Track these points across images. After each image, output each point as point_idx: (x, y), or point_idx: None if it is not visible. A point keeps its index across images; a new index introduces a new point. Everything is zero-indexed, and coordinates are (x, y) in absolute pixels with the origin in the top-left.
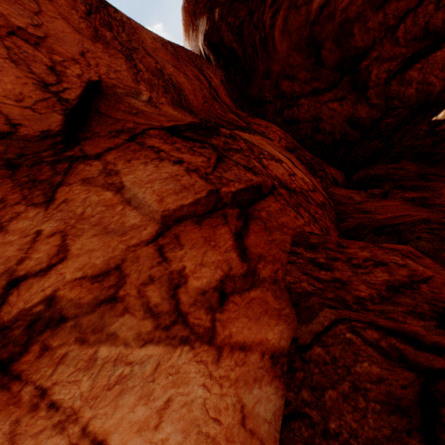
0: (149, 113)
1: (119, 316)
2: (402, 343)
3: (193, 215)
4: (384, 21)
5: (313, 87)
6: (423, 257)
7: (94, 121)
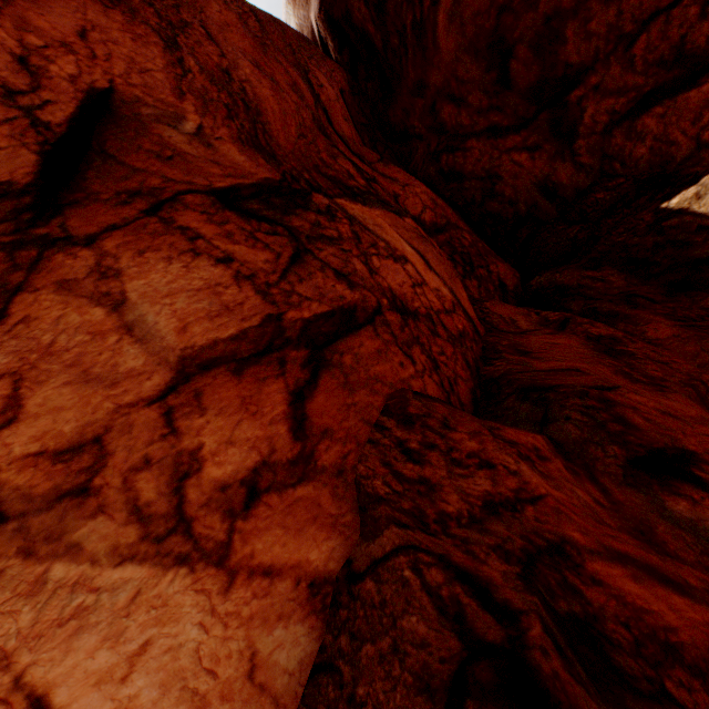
0: (195, 158)
1: (90, 518)
2: (467, 595)
3: (232, 359)
4: (616, 24)
5: (492, 123)
6: (550, 458)
7: (92, 169)
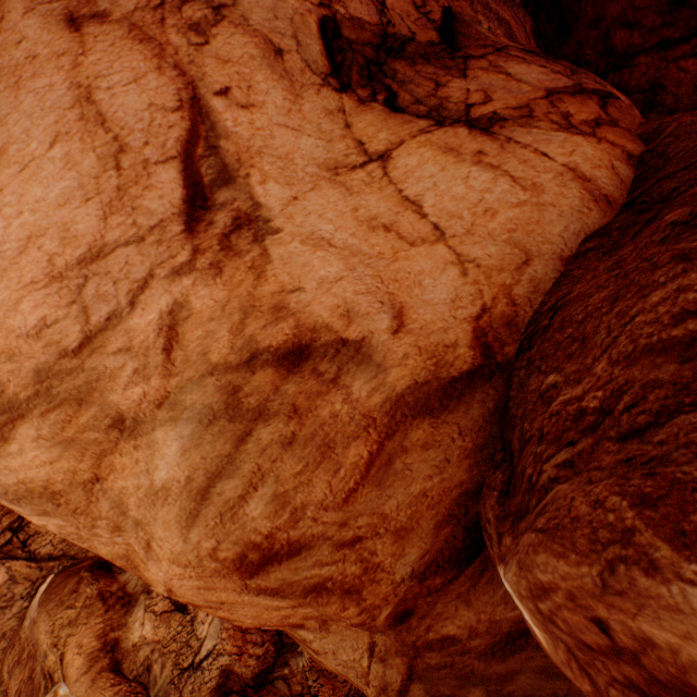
0: (494, 40)
1: (537, 122)
2: None
3: (566, 93)
4: None
5: (662, 38)
6: None
7: (459, 39)
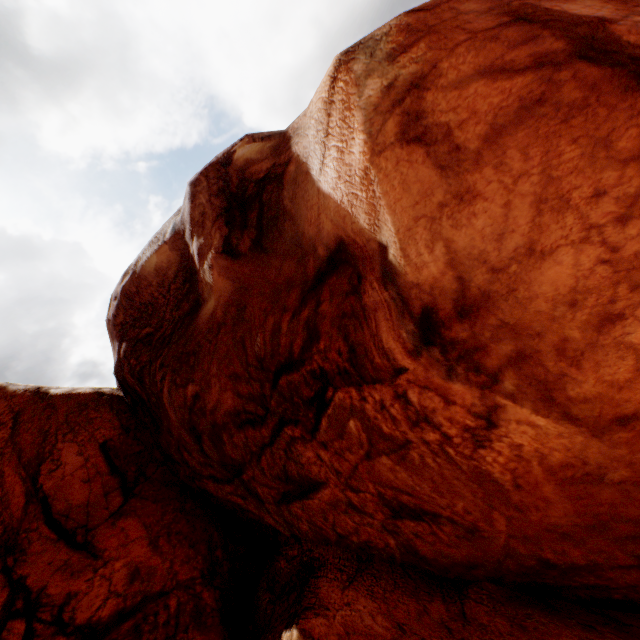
0: None
1: None
2: None
3: None
4: (247, 443)
5: (211, 472)
6: None
7: None
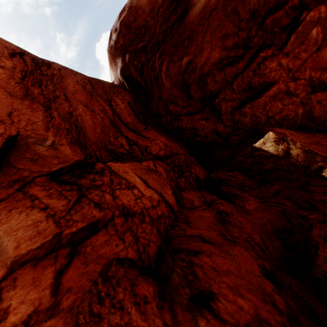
0: (48, 156)
1: None
2: None
3: (34, 258)
4: (225, 78)
5: (189, 110)
6: (150, 301)
7: (2, 172)
